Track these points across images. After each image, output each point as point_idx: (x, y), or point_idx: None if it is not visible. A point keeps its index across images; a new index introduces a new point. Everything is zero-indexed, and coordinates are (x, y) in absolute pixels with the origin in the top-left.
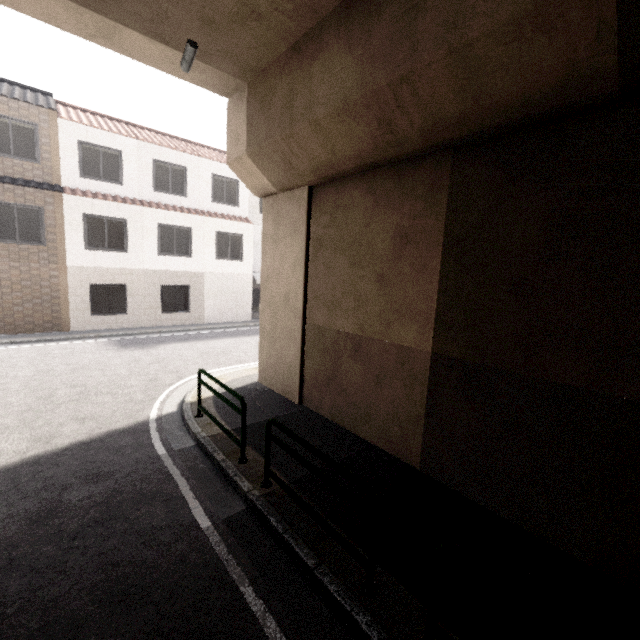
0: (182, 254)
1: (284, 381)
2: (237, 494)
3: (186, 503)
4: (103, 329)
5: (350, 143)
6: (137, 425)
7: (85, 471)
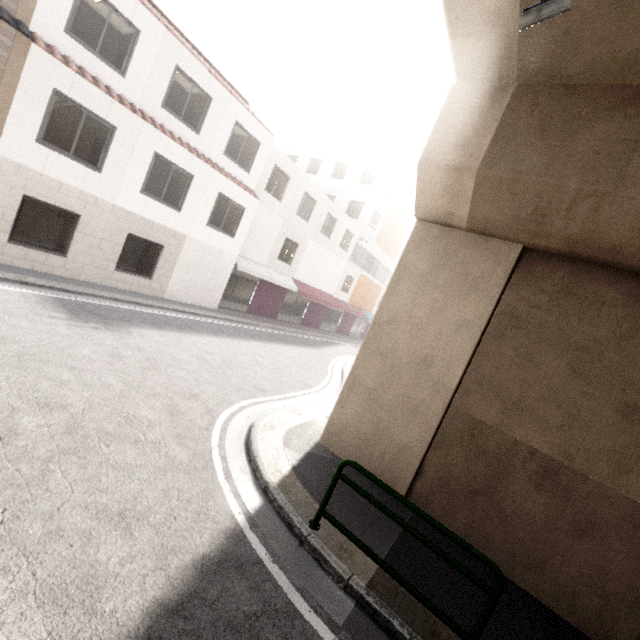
0: (170, 203)
1: (382, 463)
2: None
3: None
4: (20, 267)
5: None
6: (231, 542)
7: None
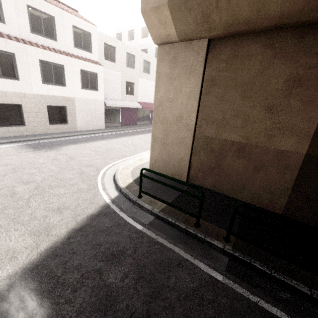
0: (59, 84)
1: (174, 169)
2: (214, 249)
3: (192, 264)
4: (9, 136)
5: (281, 4)
6: (103, 209)
7: (101, 254)
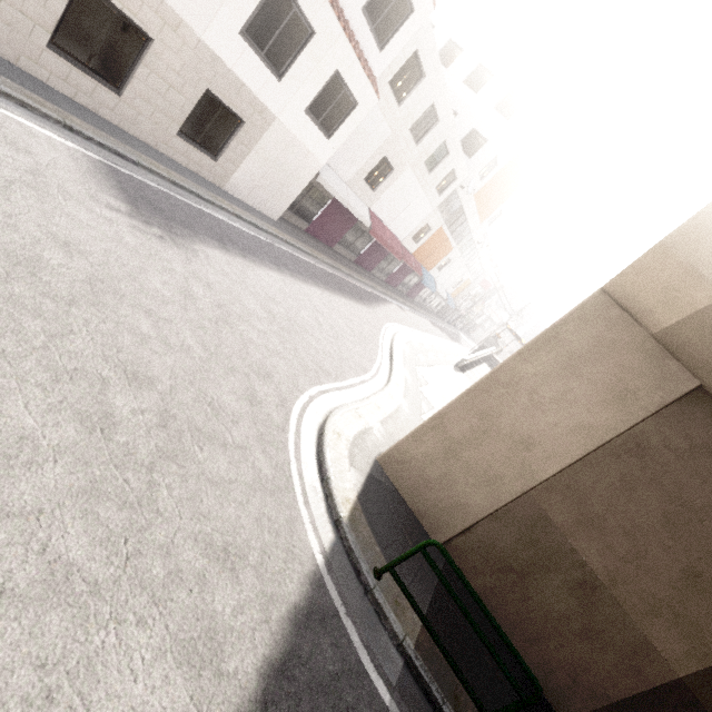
0: (271, 63)
1: (434, 508)
2: None
3: None
4: (58, 90)
5: None
6: (314, 590)
7: None
